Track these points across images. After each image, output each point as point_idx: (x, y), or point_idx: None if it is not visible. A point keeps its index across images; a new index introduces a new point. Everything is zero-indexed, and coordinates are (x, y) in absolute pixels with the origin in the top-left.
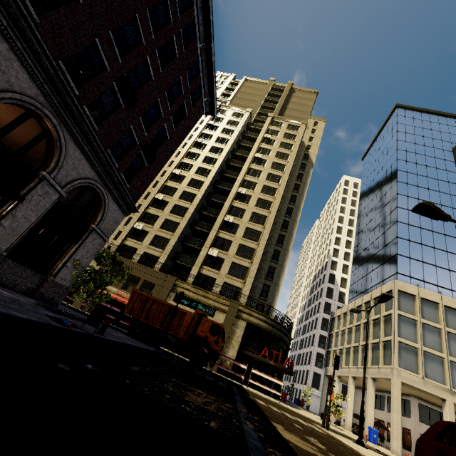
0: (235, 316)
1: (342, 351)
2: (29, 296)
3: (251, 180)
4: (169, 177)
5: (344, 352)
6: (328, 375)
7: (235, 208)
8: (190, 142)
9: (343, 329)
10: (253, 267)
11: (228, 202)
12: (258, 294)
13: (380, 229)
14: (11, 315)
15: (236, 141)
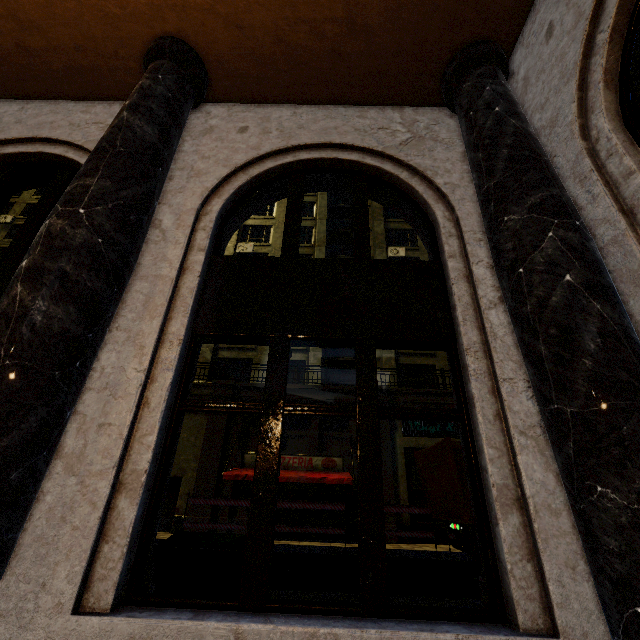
0: None
1: None
2: None
3: None
4: None
5: None
6: None
7: (394, 232)
8: None
9: None
10: None
11: (379, 225)
12: None
13: None
14: None
15: None
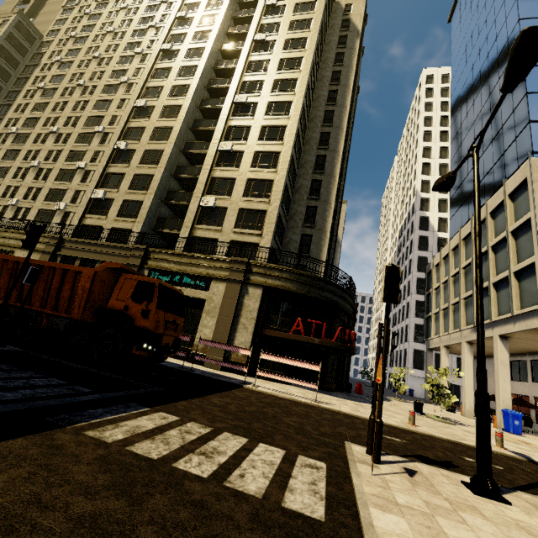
0: (242, 282)
1: (447, 311)
2: None
3: (253, 79)
4: (132, 114)
5: (450, 311)
6: (432, 349)
7: (234, 129)
8: (154, 53)
9: (445, 280)
10: (272, 207)
11: (221, 123)
12: (296, 251)
13: (491, 104)
14: None
15: (224, 31)
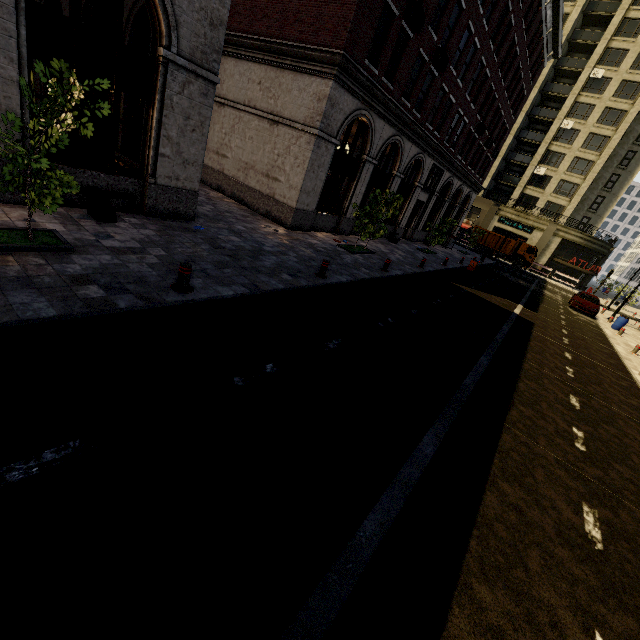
0: (551, 234)
1: None
2: (445, 244)
3: (619, 47)
4: None
5: None
6: None
7: (580, 105)
8: None
9: None
10: (584, 184)
11: (571, 99)
12: (587, 207)
13: None
14: (479, 265)
15: None
